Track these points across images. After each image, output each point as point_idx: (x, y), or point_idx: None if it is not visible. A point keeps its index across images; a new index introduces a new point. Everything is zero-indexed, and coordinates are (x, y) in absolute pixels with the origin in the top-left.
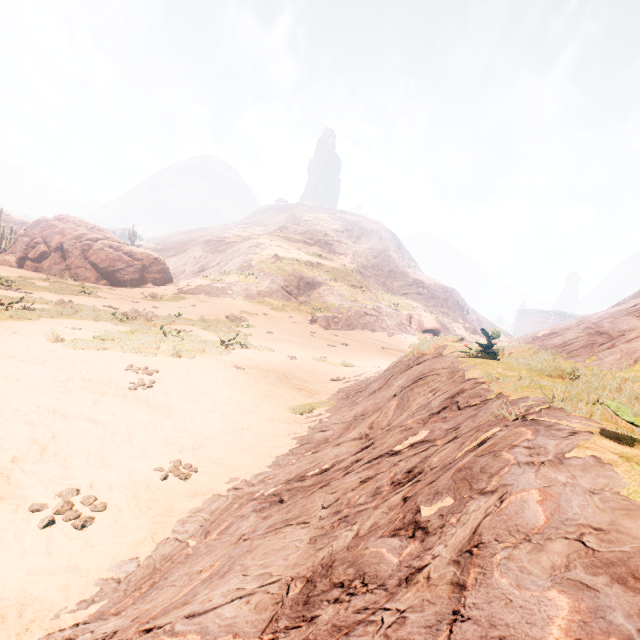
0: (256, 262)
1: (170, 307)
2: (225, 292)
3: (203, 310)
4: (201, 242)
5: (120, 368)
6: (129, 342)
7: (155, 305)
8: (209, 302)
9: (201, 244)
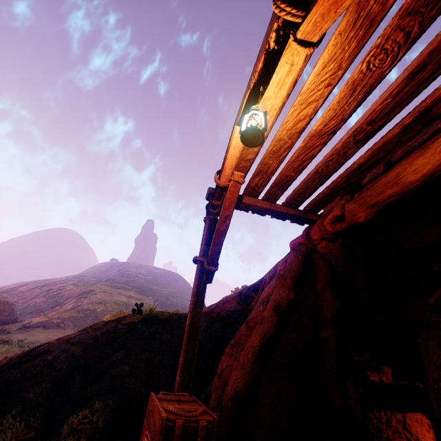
0: (86, 303)
1: (16, 337)
2: (59, 325)
3: (41, 337)
4: (44, 290)
5: (1, 358)
6: (1, 349)
7: (5, 336)
8: (45, 332)
9: (44, 292)
